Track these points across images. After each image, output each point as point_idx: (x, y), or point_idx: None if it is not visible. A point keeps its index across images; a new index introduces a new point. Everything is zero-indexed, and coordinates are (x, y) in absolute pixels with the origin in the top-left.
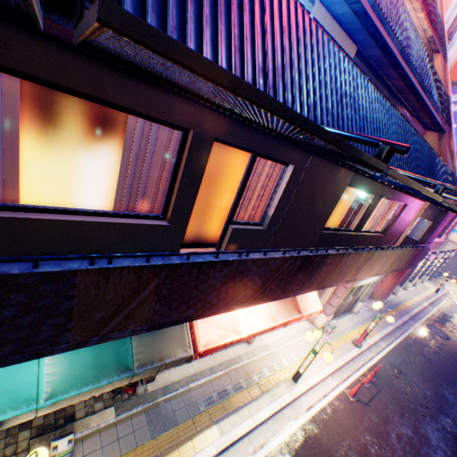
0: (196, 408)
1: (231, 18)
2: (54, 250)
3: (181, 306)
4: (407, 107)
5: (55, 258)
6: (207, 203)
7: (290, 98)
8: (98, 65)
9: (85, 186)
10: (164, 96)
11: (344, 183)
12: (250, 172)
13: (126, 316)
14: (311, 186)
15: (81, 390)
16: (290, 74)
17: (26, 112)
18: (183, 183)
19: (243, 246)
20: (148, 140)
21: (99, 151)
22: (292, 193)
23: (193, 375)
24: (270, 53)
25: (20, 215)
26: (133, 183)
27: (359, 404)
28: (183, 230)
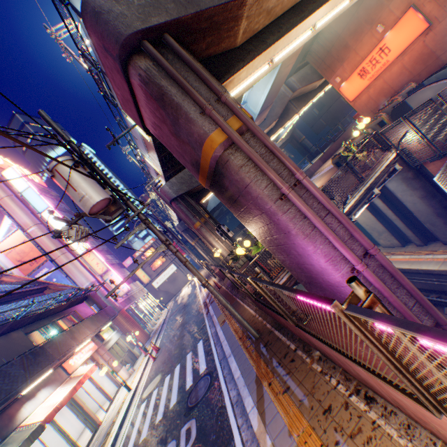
0: None
1: None
2: None
3: None
4: (18, 297)
5: None
6: None
7: None
8: None
9: None
10: None
11: (23, 334)
12: None
13: None
14: (7, 347)
15: None
16: None
17: None
18: None
19: None
20: None
21: None
22: (1, 356)
23: None
24: None
25: None
26: None
27: (159, 355)
28: None
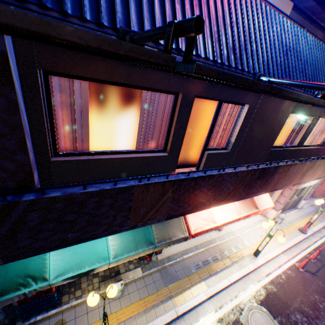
0: (189, 270)
1: (211, 21)
2: (109, 176)
3: (184, 205)
4: None
5: (124, 179)
6: (189, 138)
7: (250, 63)
8: (129, 65)
9: (120, 137)
10: (164, 75)
11: (288, 111)
12: (217, 114)
13: (155, 211)
14: (262, 118)
15: (129, 254)
16: (249, 46)
17: (91, 99)
18: (176, 127)
19: (214, 165)
20: (154, 103)
21: (127, 114)
22: (248, 125)
23: (184, 250)
24: (236, 36)
25: (92, 157)
26: (146, 131)
27: (307, 274)
28: (176, 157)
